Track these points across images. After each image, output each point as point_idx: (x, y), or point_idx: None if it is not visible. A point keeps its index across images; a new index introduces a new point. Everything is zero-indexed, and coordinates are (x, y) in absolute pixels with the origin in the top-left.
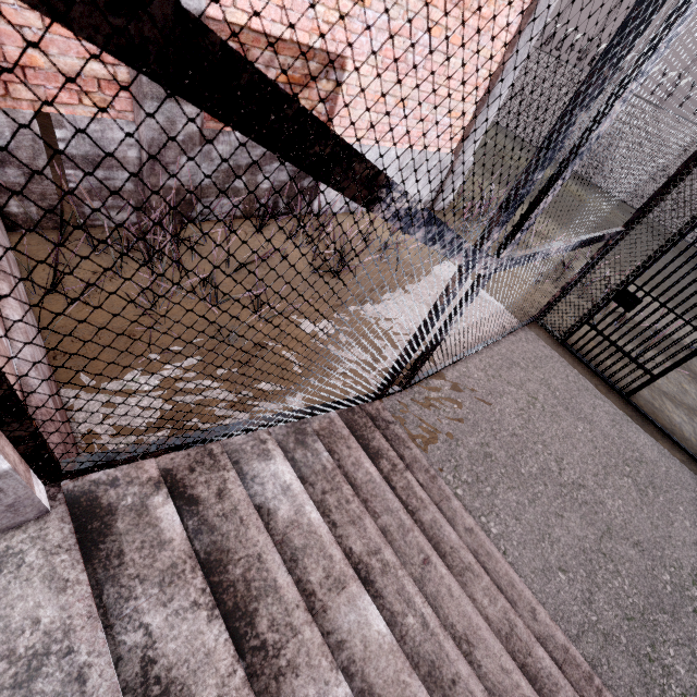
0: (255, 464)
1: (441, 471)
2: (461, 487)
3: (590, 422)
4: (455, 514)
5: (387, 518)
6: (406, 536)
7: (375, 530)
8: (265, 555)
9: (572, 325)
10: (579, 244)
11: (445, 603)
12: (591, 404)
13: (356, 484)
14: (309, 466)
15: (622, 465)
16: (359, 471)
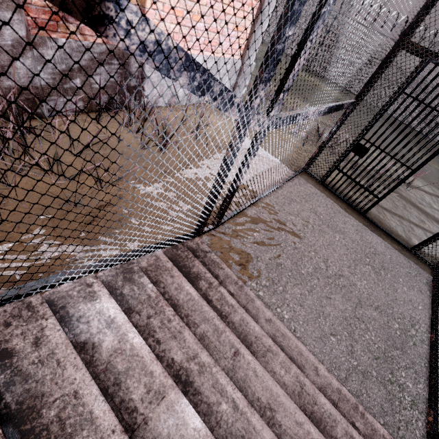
0: (81, 306)
1: (247, 281)
2: (262, 290)
3: (343, 232)
4: (258, 311)
5: (204, 326)
6: (220, 337)
7: (193, 340)
8: (81, 391)
9: (327, 171)
10: (328, 110)
11: (252, 383)
12: (343, 221)
13: (179, 304)
14: (136, 298)
15: (364, 258)
16: (181, 293)
